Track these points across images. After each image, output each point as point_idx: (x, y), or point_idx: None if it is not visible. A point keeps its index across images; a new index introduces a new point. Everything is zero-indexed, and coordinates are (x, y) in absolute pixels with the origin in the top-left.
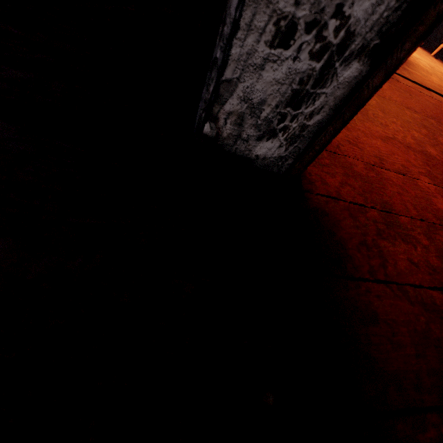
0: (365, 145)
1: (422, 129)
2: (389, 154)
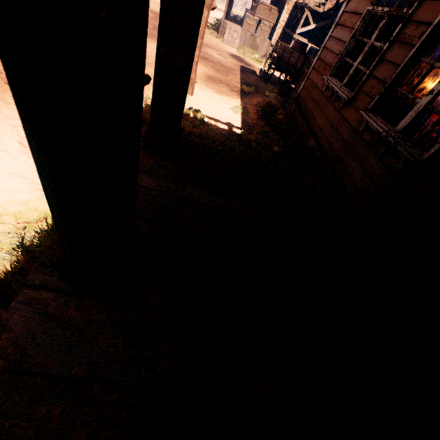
0: None
1: None
2: None
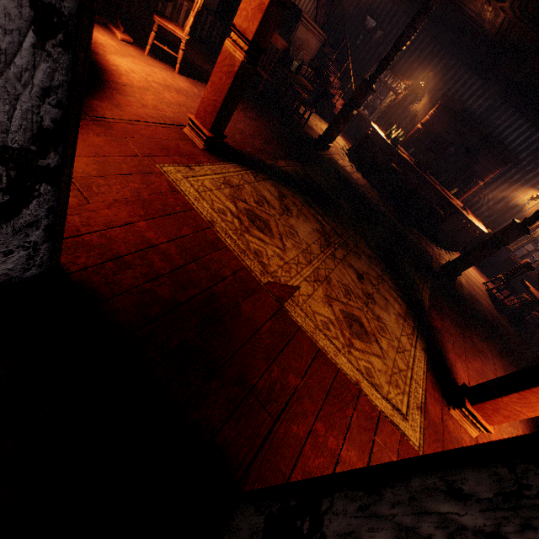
0: (96, 221)
1: (138, 178)
2: (114, 217)
